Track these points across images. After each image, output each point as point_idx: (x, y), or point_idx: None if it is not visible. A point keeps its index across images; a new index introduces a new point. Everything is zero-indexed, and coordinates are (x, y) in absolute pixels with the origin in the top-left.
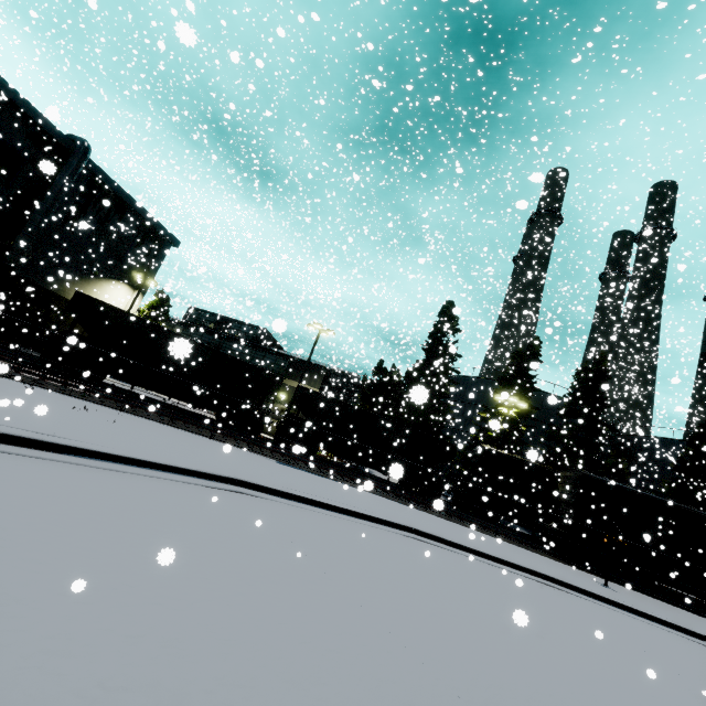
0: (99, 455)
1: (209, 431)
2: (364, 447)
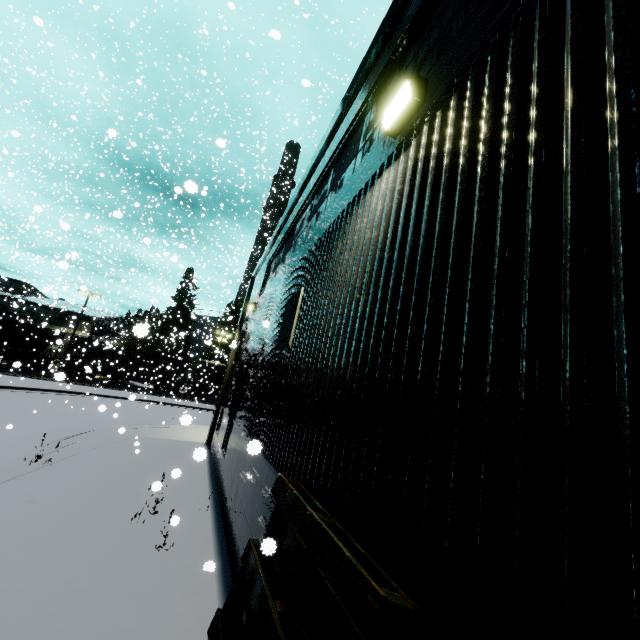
0: (14, 388)
1: (17, 373)
2: (129, 370)
